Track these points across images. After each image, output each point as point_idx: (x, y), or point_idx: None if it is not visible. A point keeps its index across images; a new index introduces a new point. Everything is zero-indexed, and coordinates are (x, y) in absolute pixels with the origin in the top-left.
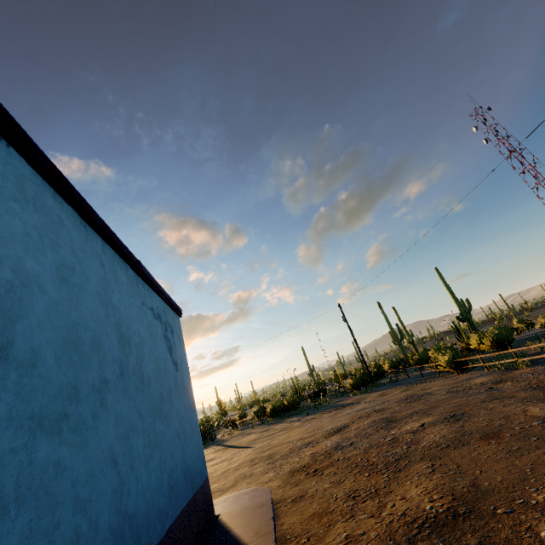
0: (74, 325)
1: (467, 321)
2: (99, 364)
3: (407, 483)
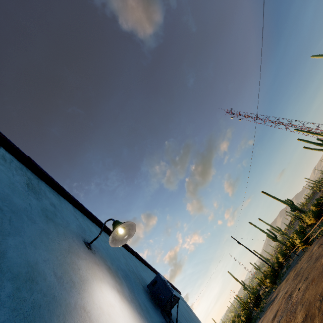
0: (185, 312)
1: (297, 209)
2: (193, 321)
3: (297, 316)
